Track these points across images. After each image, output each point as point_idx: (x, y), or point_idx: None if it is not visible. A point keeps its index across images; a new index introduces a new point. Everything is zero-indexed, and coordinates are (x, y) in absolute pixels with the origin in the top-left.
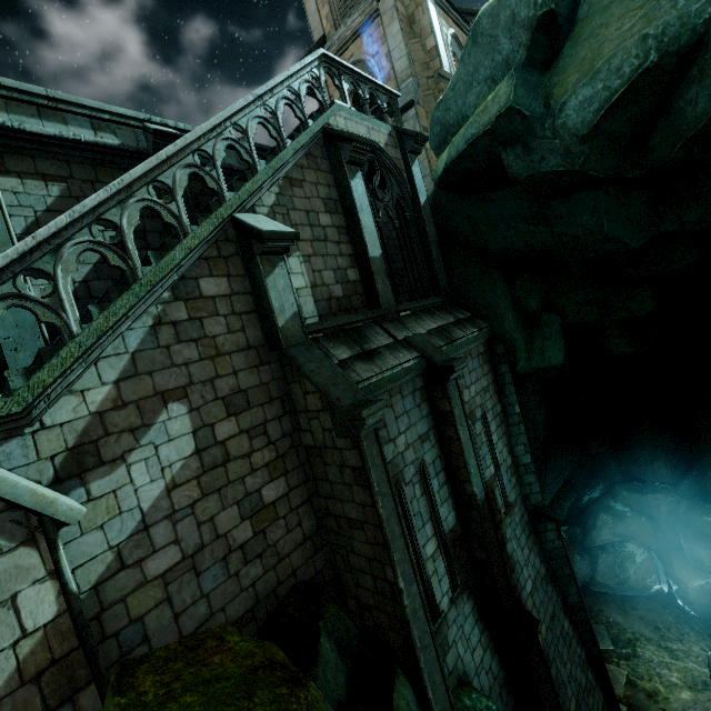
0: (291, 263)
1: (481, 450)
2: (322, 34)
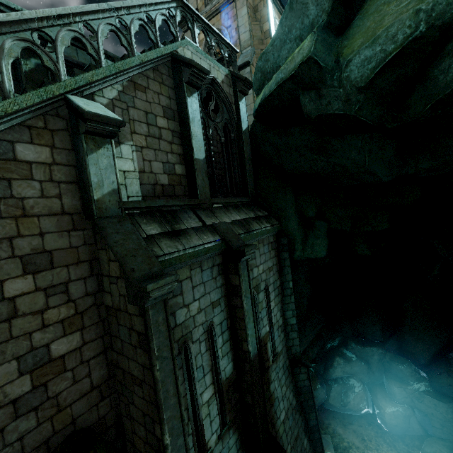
0: (123, 149)
1: (261, 313)
2: (196, 8)
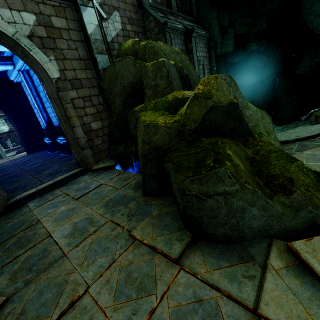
0: None
1: (201, 75)
2: None
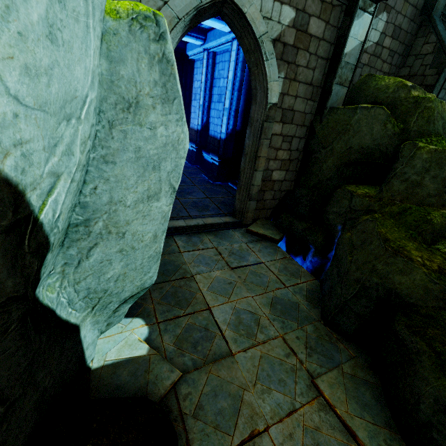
0: None
1: None
2: None
